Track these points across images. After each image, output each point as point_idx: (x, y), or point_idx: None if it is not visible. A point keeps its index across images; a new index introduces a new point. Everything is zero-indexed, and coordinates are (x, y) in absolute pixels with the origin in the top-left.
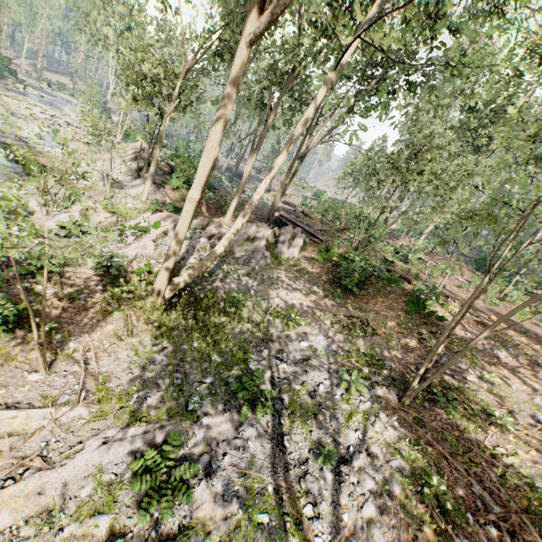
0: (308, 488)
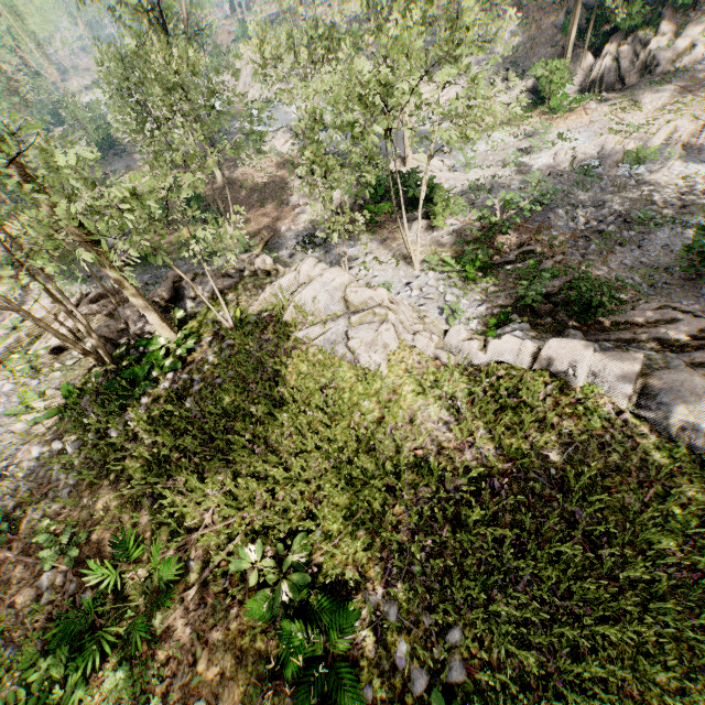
0: (499, 50)
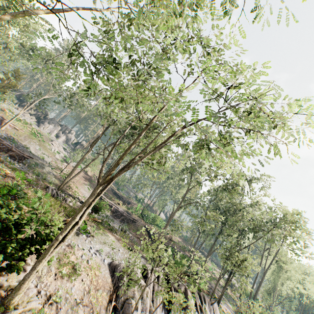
0: None
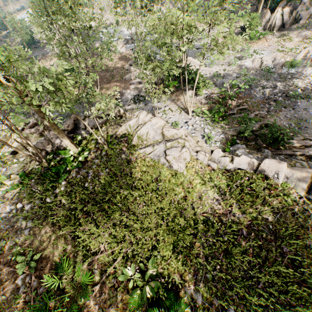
0: (226, 6)
